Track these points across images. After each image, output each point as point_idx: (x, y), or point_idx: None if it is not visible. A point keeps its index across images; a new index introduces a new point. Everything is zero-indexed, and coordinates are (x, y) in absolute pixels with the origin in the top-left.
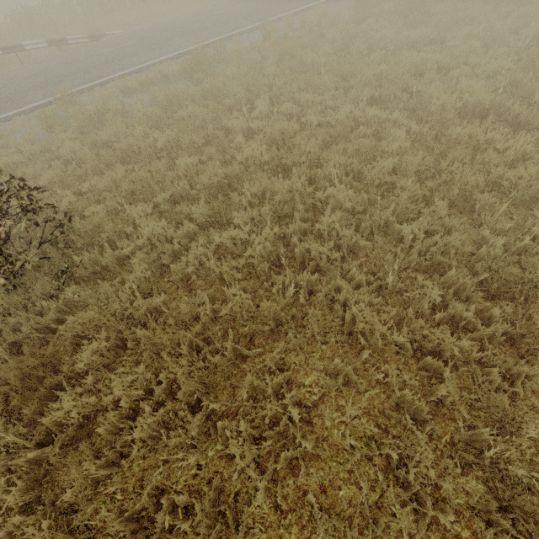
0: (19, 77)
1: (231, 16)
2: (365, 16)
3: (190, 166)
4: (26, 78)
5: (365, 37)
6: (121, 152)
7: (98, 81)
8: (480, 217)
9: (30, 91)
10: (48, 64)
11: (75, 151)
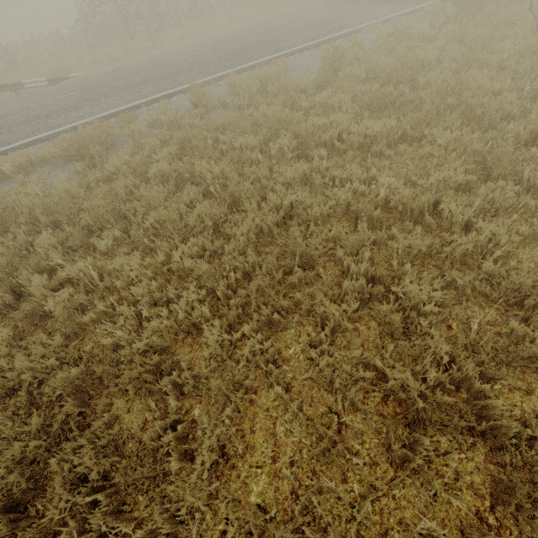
0: None
1: (188, 64)
2: (328, 81)
3: None
4: None
5: (295, 129)
6: None
7: None
8: None
9: None
10: None
11: None
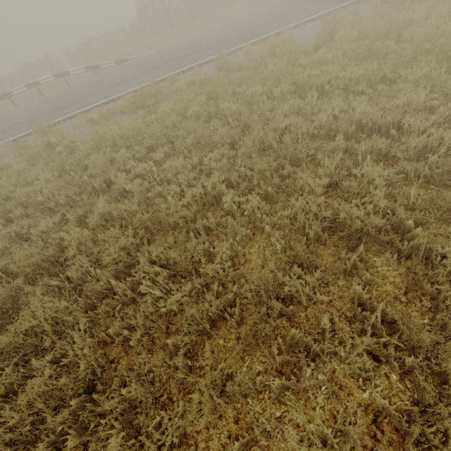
0: (52, 99)
1: (214, 41)
2: (325, 43)
3: (46, 229)
4: (53, 101)
5: (294, 77)
6: (35, 192)
7: (86, 108)
8: (255, 449)
9: (45, 114)
10: (75, 88)
11: (8, 186)
